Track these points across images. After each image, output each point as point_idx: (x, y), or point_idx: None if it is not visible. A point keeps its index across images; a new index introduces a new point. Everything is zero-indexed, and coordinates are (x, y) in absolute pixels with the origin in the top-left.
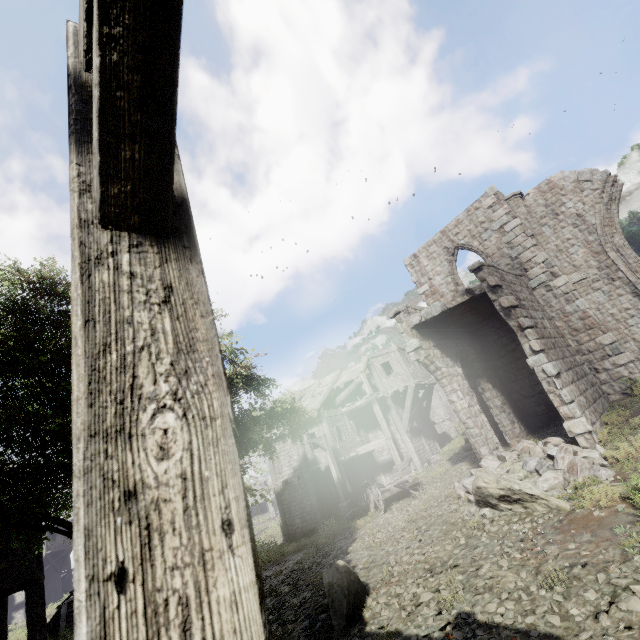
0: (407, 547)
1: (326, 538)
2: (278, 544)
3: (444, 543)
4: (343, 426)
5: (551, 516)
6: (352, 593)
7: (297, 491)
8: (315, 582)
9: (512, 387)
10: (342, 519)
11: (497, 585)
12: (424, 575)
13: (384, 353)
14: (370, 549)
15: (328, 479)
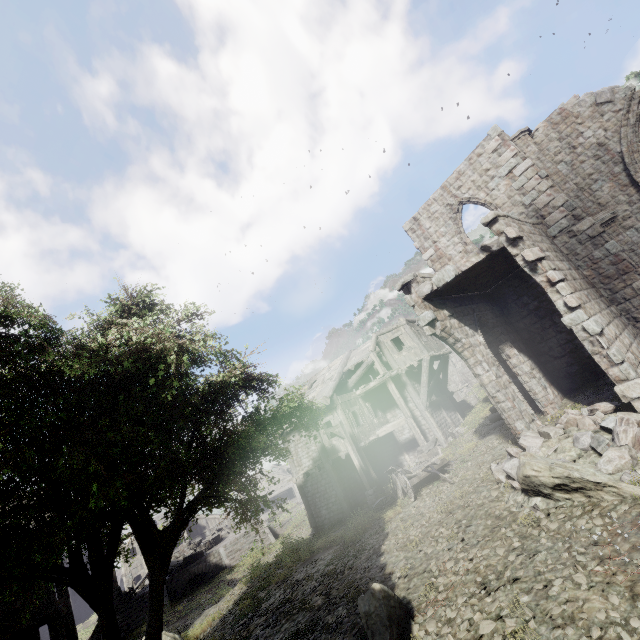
0: (449, 549)
1: (355, 532)
2: (307, 534)
3: (493, 545)
4: (359, 410)
5: (626, 508)
6: (394, 622)
7: (319, 482)
8: (349, 595)
9: (539, 349)
10: (370, 508)
11: (581, 615)
12: (477, 592)
13: (393, 328)
14: (406, 550)
15: (350, 466)
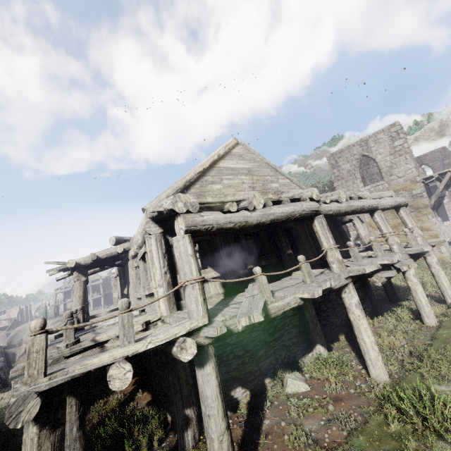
0: None
1: None
2: None
3: None
4: None
5: None
6: None
7: None
8: None
9: None
10: None
11: None
12: None
13: None
14: None
15: None
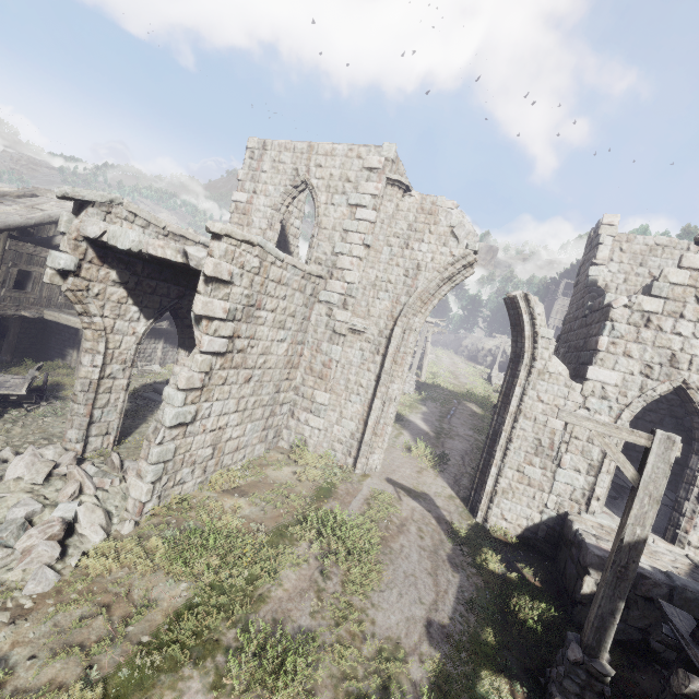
0: None
1: None
2: None
3: None
4: (41, 274)
5: None
6: None
7: None
8: None
9: None
10: None
11: None
12: None
13: None
14: None
15: None
